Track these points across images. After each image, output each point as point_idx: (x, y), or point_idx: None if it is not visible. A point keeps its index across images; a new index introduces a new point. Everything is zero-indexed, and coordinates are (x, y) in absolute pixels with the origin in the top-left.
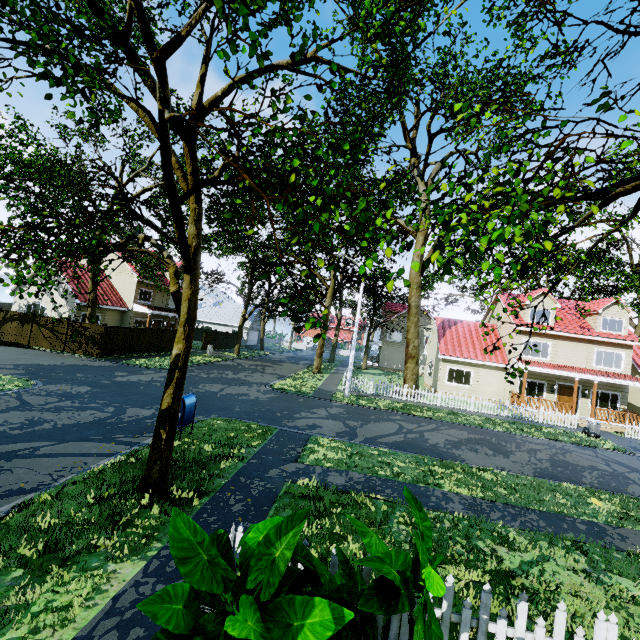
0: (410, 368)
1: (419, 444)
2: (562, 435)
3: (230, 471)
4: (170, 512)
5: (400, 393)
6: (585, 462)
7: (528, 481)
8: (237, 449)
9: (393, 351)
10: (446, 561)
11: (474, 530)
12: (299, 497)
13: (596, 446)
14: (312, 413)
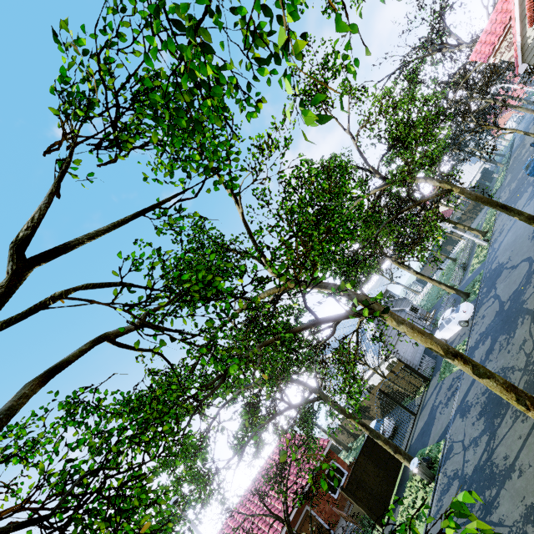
0: None
1: None
2: None
3: None
4: None
5: None
6: None
7: None
8: None
9: None
10: None
11: None
12: None
13: None
14: None
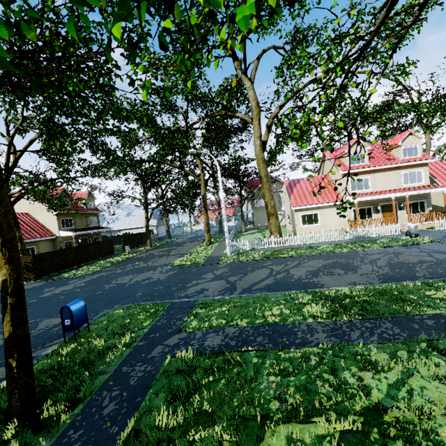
0: (272, 223)
1: (286, 281)
2: (392, 242)
3: (114, 363)
4: (33, 440)
5: (269, 243)
6: (414, 259)
7: (376, 290)
8: (129, 335)
9: (262, 213)
10: (316, 411)
11: (339, 359)
12: (175, 373)
13: (418, 243)
14: (201, 279)
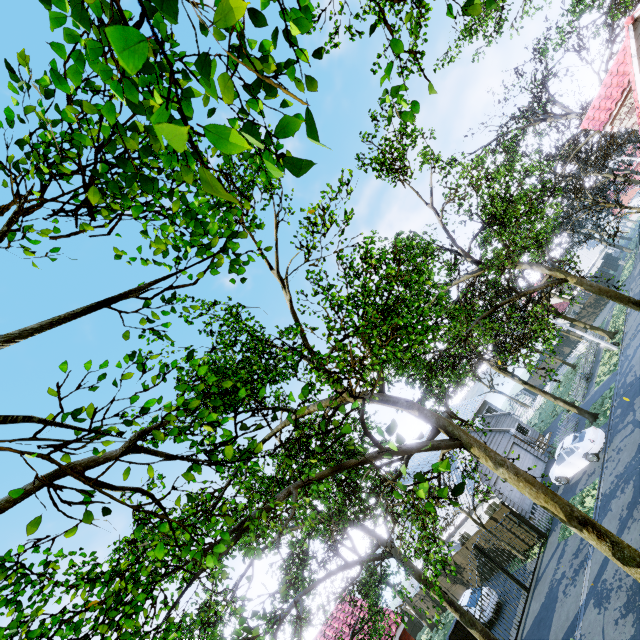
0: None
1: None
2: None
3: None
4: None
5: None
6: None
7: None
8: None
9: None
10: None
11: None
12: None
13: None
14: None
